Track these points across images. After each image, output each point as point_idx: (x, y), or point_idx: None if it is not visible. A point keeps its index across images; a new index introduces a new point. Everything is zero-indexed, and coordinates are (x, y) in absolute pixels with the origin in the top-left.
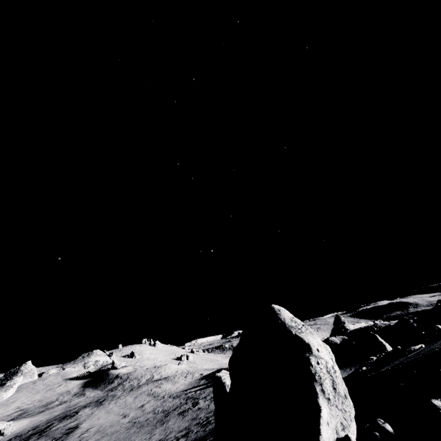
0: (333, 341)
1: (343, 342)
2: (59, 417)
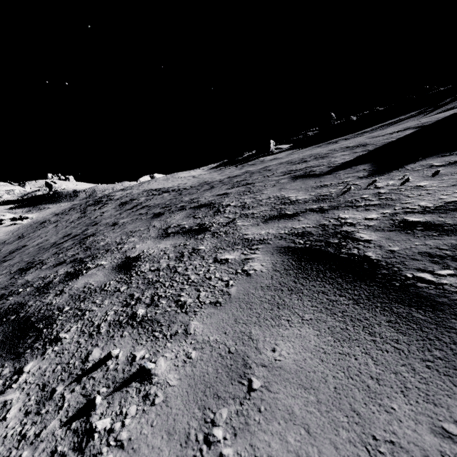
0: (352, 118)
1: (357, 120)
2: (87, 201)
